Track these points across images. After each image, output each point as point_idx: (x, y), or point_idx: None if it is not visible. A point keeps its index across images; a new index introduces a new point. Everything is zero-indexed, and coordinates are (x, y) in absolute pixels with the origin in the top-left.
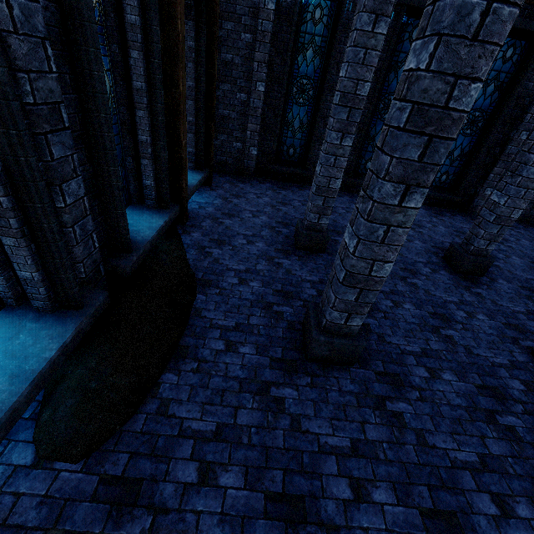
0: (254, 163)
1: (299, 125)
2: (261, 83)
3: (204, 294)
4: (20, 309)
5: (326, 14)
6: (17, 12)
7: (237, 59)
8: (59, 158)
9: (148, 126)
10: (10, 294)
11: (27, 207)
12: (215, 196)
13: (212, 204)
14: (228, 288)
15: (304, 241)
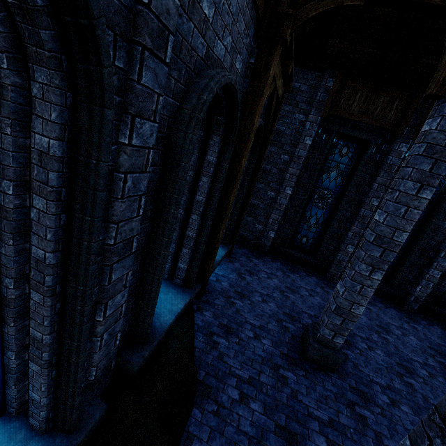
0: (270, 243)
1: (315, 222)
2: (289, 188)
3: (201, 410)
4: (17, 419)
5: (352, 151)
6: (130, 183)
7: (274, 170)
8: (115, 280)
9: (197, 226)
10: (15, 403)
11: (64, 341)
12: (232, 269)
13: (228, 277)
14: (226, 405)
15: (313, 354)
